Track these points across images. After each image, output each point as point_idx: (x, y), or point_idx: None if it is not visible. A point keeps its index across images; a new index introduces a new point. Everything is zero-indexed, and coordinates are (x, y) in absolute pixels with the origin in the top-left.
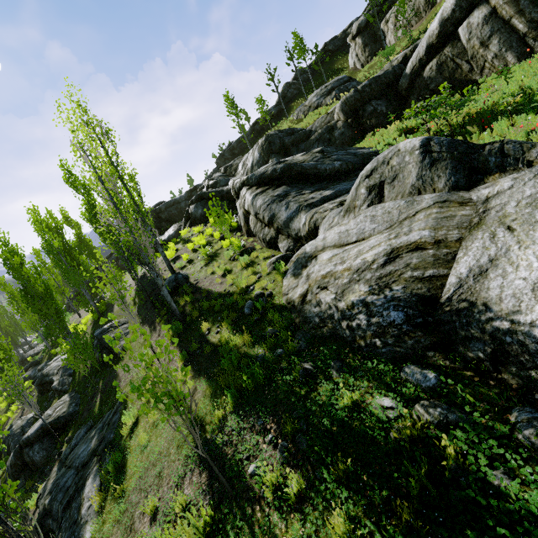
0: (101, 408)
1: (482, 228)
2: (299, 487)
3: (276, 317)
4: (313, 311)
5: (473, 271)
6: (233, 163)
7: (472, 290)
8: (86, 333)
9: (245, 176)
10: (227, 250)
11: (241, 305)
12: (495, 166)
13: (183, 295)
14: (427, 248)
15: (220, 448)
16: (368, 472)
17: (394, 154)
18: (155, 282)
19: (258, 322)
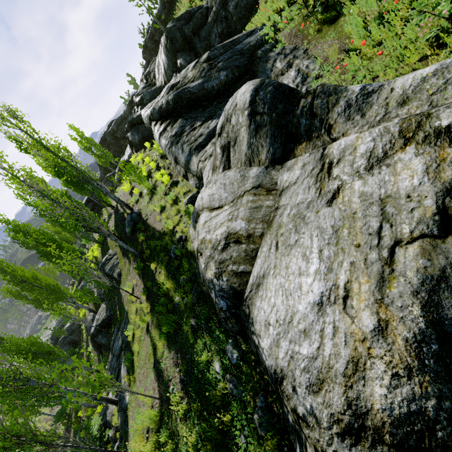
0: (120, 316)
1: (270, 231)
2: (185, 408)
3: (186, 266)
4: (200, 269)
5: (257, 280)
6: (149, 70)
7: (252, 300)
8: (100, 256)
9: (148, 111)
10: (161, 182)
11: (171, 247)
12: (305, 131)
13: (140, 232)
14: (242, 242)
15: (162, 368)
16: (207, 410)
17: (233, 110)
18: (123, 217)
19: (179, 267)
